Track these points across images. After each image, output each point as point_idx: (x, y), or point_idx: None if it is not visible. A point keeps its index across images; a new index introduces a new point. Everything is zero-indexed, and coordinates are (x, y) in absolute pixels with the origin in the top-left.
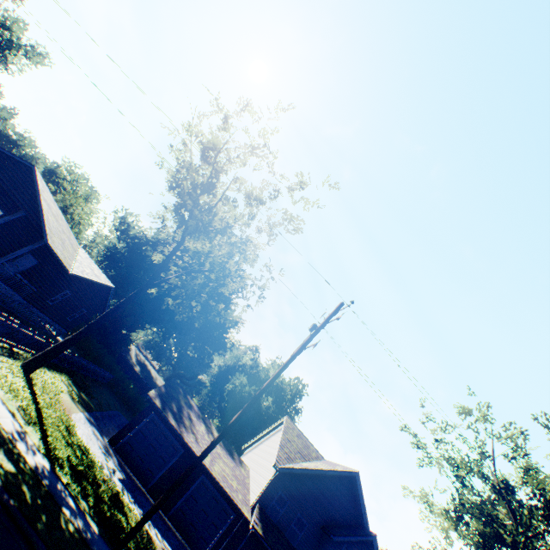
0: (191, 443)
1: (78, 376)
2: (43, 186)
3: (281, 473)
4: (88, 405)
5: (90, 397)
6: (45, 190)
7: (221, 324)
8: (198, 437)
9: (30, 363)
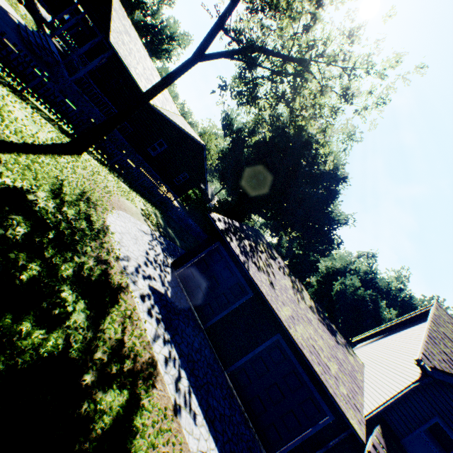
0: (259, 281)
1: (177, 226)
2: (123, 15)
3: (436, 382)
4: (168, 236)
5: (181, 239)
6: (127, 23)
7: (325, 217)
8: (275, 285)
9: (75, 139)
